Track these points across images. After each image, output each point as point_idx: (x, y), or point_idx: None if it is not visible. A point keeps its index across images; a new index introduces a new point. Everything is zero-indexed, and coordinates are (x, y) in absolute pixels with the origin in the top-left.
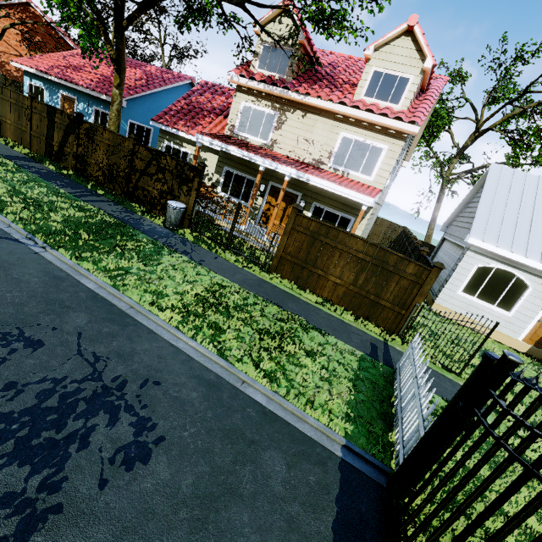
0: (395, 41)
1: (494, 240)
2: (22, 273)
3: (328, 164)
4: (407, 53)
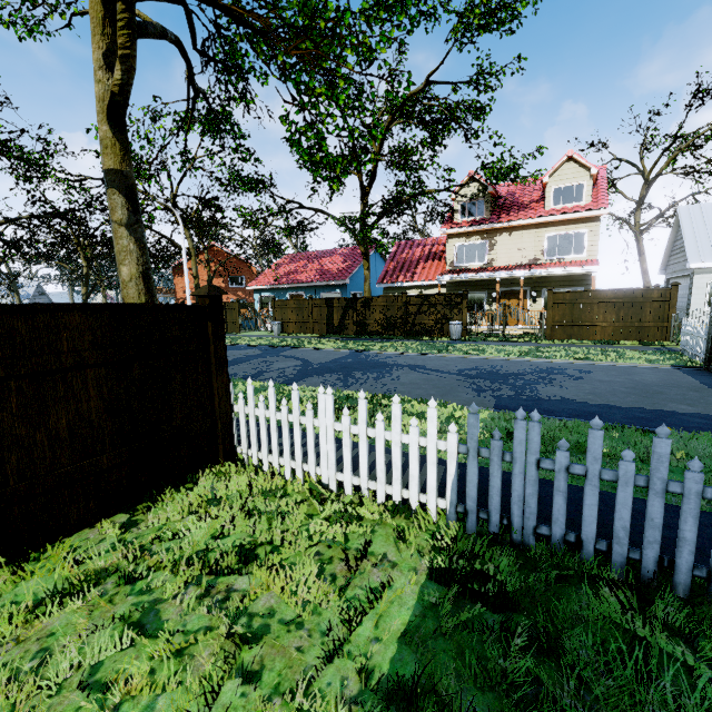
0: (562, 167)
1: (711, 259)
2: (449, 359)
3: (543, 259)
4: (574, 171)
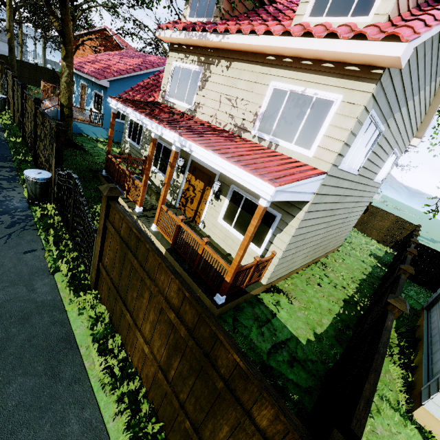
0: None
1: None
2: None
3: (251, 131)
4: None
